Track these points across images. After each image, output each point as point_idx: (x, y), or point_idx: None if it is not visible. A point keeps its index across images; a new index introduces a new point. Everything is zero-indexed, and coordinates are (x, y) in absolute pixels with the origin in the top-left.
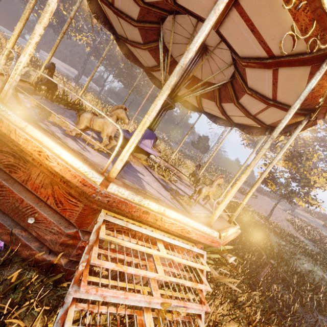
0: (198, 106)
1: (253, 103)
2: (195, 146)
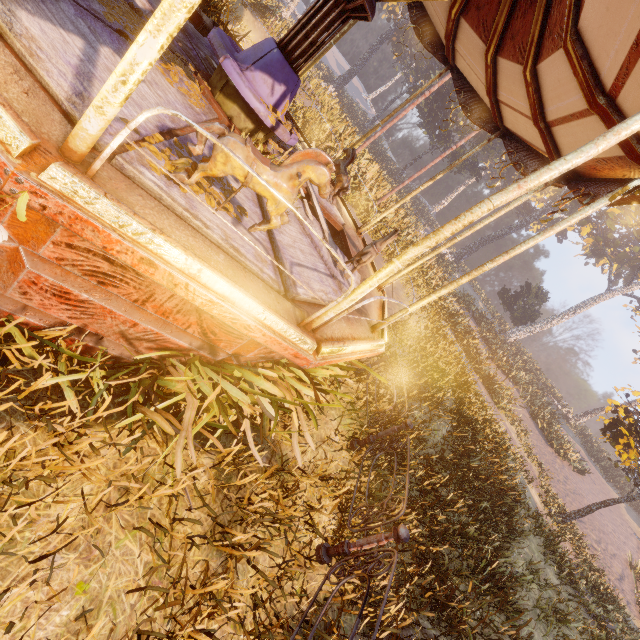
0: (489, 97)
1: (615, 8)
2: (504, 300)
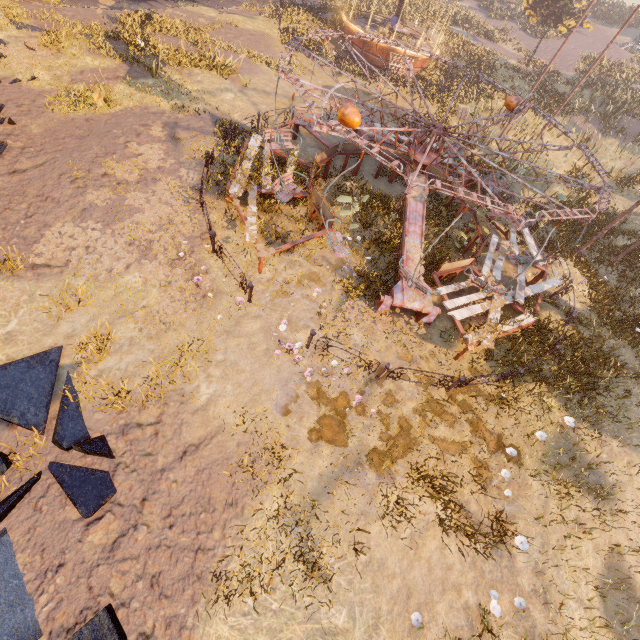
0: None
1: None
2: None
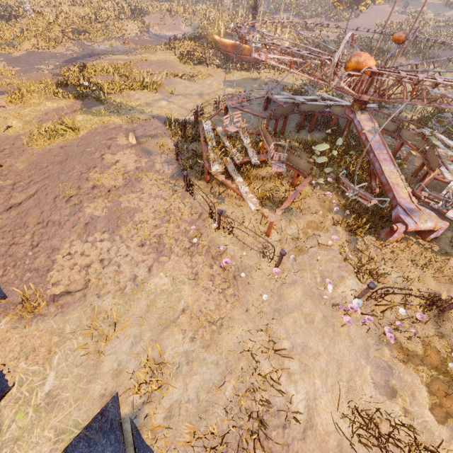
0: None
1: None
2: None
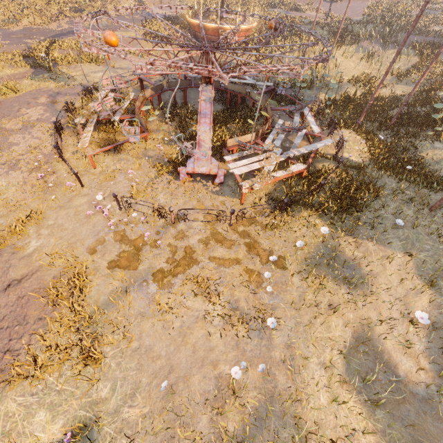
0: None
1: None
2: None
